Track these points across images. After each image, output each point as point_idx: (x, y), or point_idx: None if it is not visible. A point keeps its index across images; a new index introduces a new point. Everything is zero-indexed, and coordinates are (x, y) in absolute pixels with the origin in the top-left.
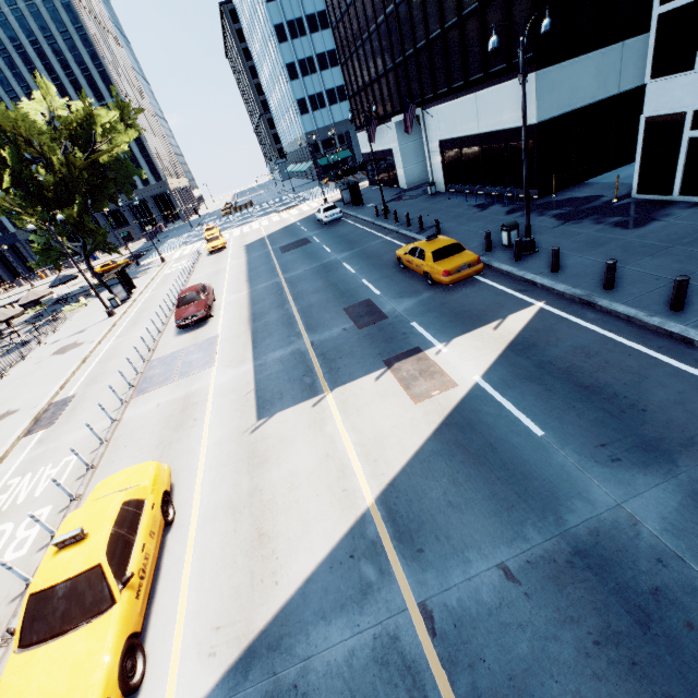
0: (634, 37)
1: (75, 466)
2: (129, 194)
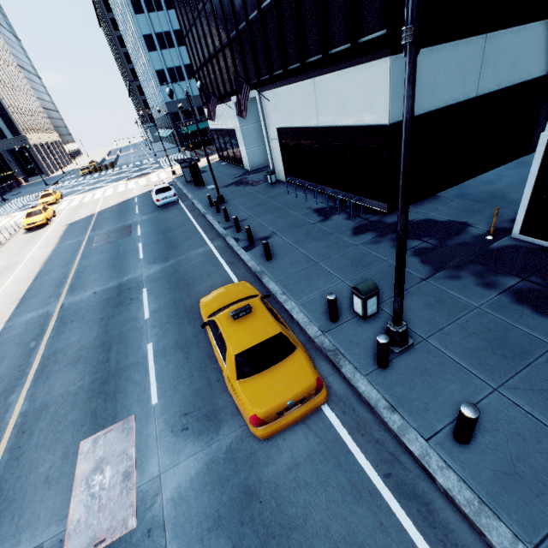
0: (497, 30)
1: None
2: None
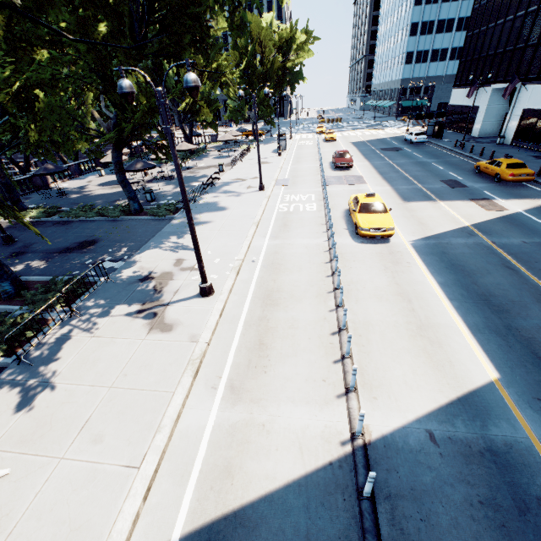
0: None
1: (315, 197)
2: (292, 90)
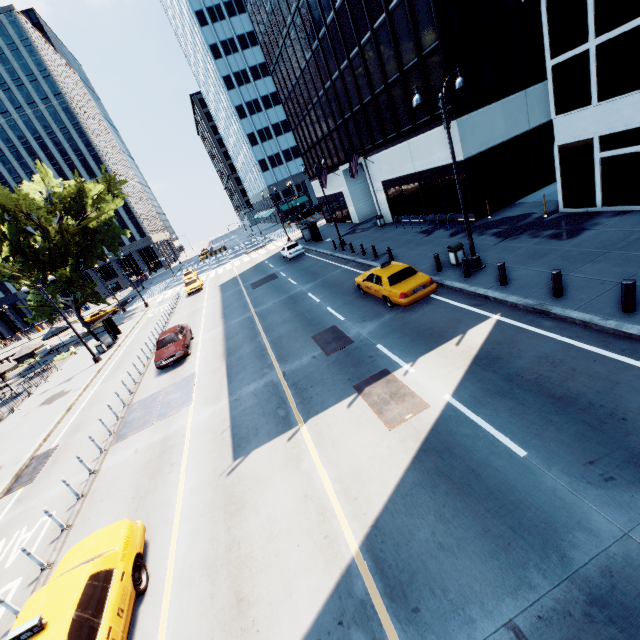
0: (533, 86)
1: (50, 527)
2: (115, 251)
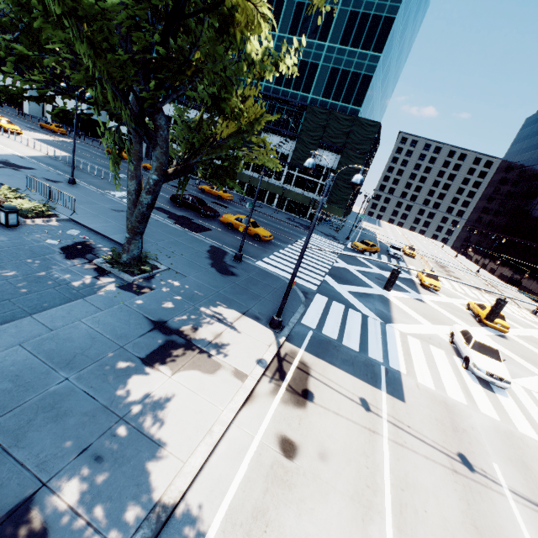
0: None
1: None
2: None
